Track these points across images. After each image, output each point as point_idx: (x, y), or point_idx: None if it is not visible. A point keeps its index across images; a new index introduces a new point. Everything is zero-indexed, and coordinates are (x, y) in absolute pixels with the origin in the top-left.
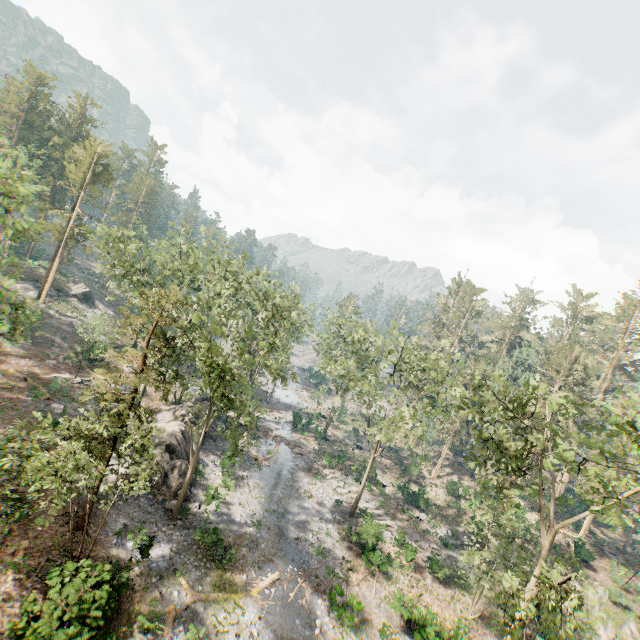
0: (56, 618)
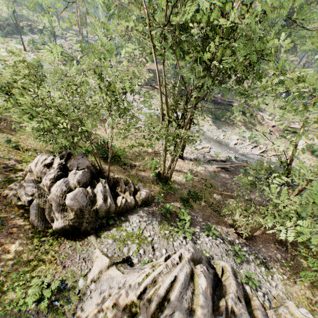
0: None
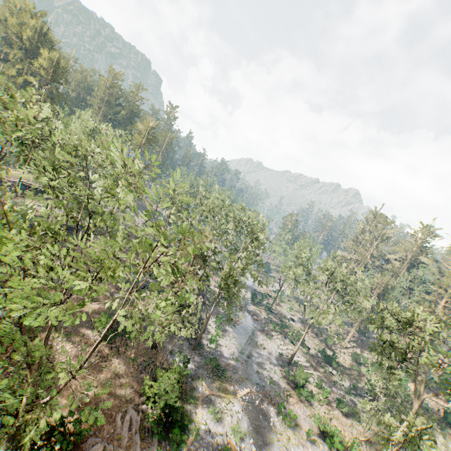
0: (162, 389)
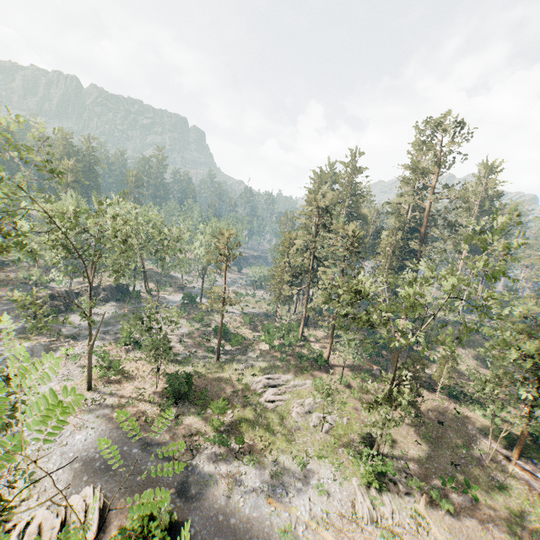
0: None
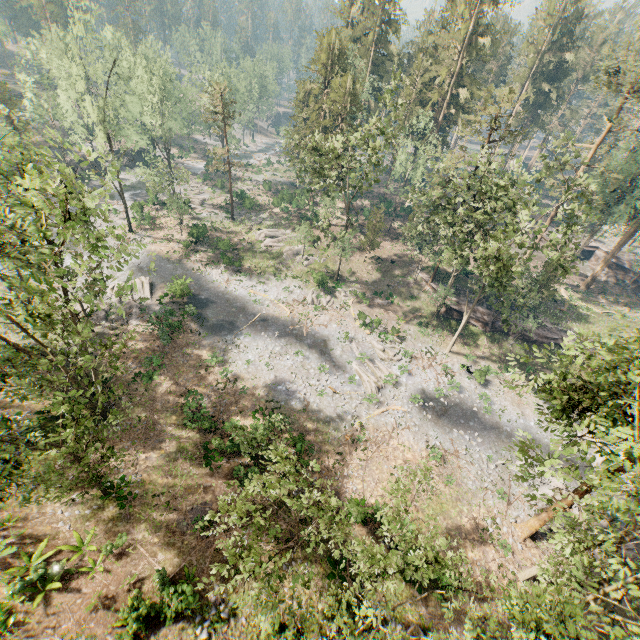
0: None
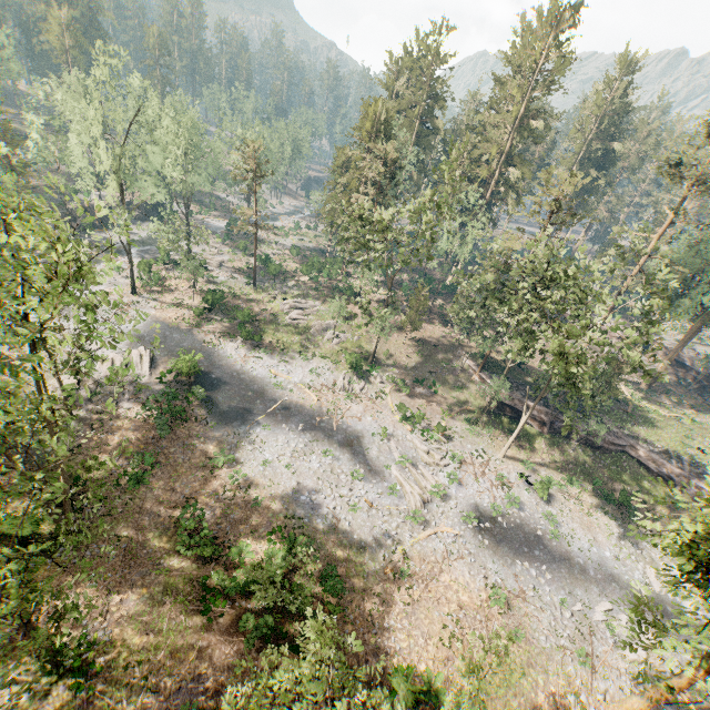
0: None
